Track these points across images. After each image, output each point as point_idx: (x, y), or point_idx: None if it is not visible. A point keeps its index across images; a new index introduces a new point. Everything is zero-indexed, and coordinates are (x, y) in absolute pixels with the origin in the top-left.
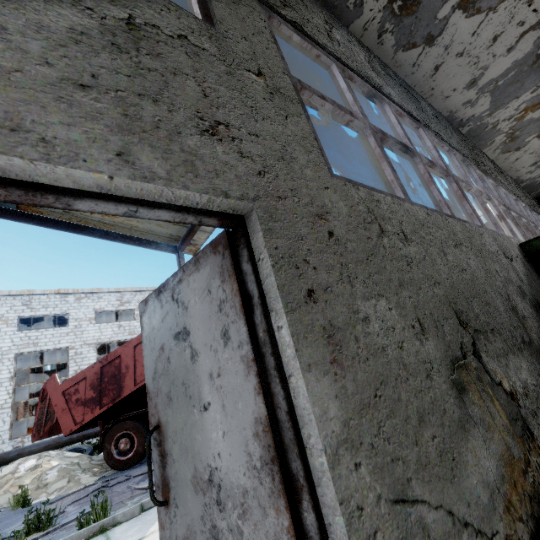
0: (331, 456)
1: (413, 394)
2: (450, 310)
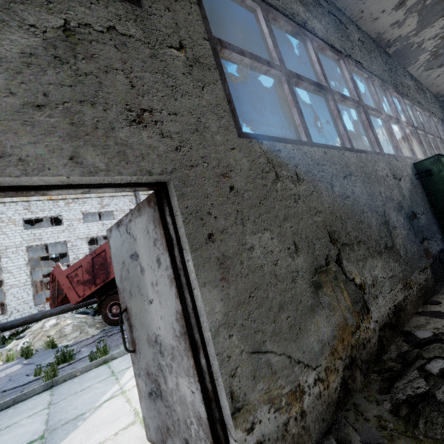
0: (214, 332)
1: (279, 293)
2: (325, 232)
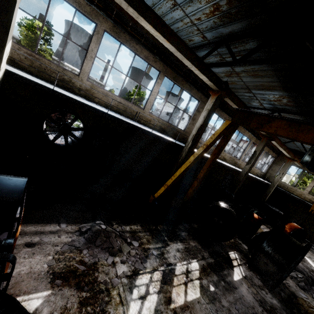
0: None
1: None
2: None
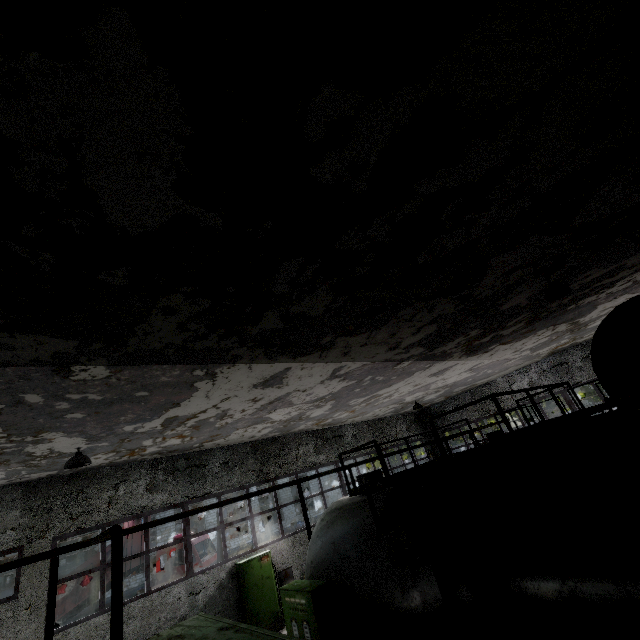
0: None
1: None
2: None
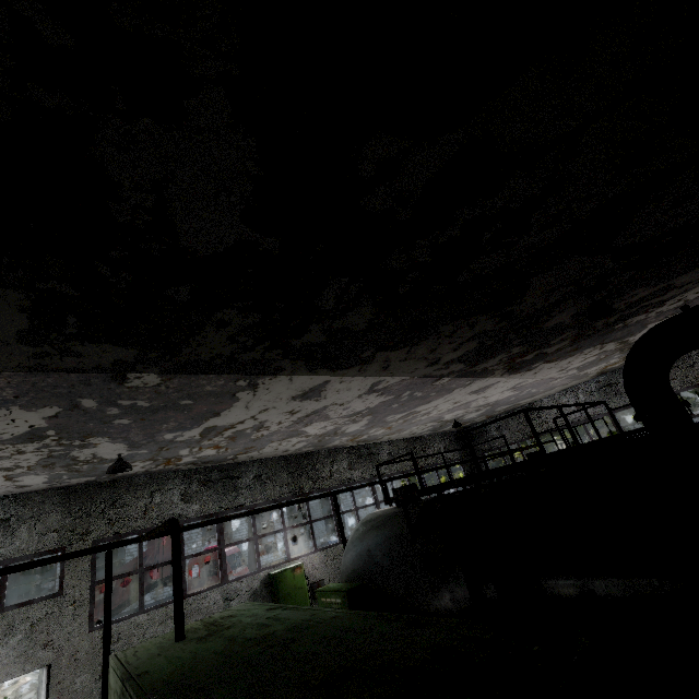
0: None
1: None
2: None
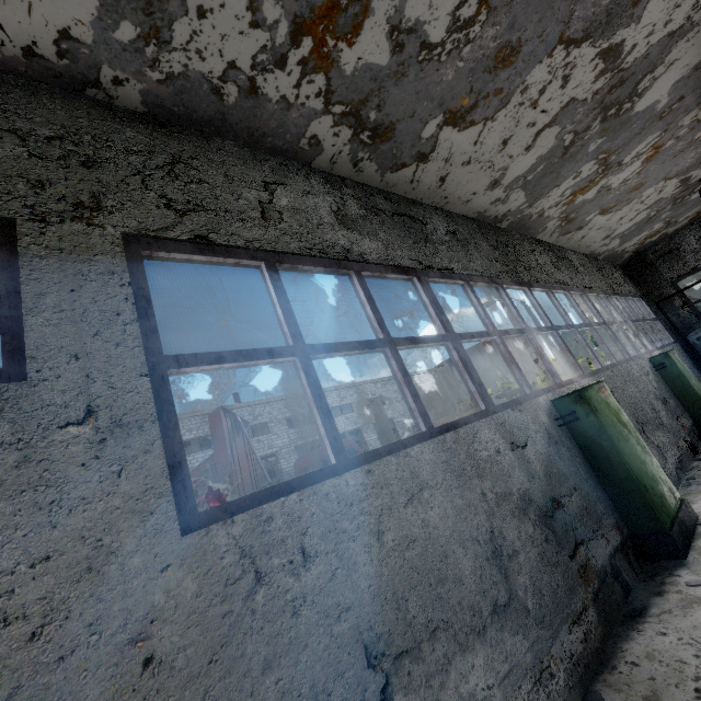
0: None
1: None
2: (357, 650)
